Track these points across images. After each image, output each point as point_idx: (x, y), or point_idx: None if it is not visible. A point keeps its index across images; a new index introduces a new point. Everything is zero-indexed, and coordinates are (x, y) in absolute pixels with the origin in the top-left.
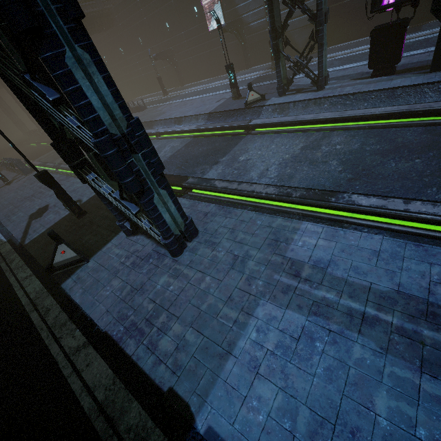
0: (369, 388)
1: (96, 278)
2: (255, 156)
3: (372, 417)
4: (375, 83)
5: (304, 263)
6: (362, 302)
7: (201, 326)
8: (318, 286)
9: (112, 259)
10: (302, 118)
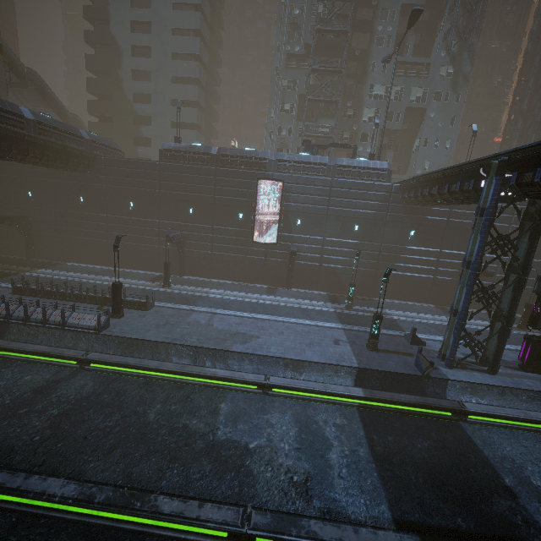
0: None
1: None
2: None
3: None
4: None
5: None
6: None
7: None
8: None
9: None
10: (536, 416)
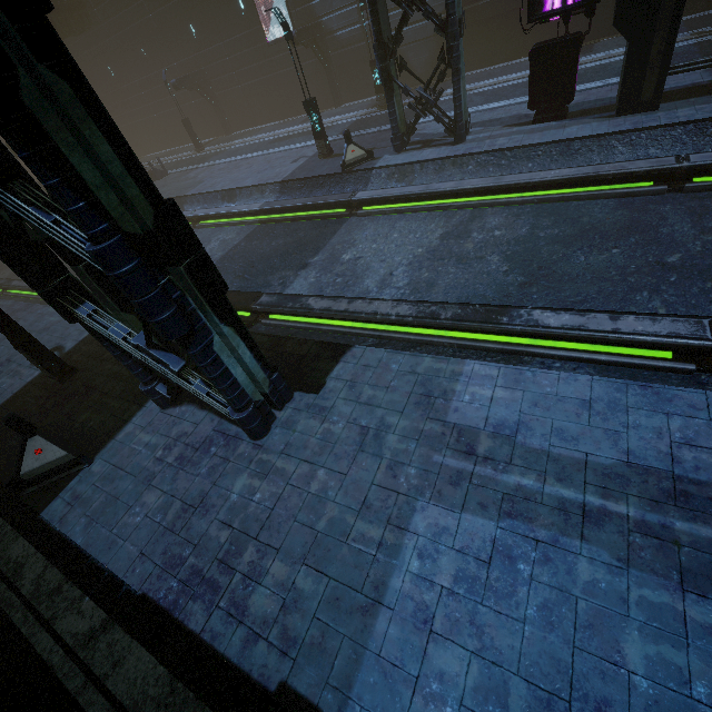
0: (612, 629)
1: (111, 494)
2: (368, 252)
3: (624, 677)
4: (541, 132)
5: (479, 431)
6: (579, 487)
7: (322, 561)
8: (507, 467)
9: (139, 454)
10: (436, 188)
